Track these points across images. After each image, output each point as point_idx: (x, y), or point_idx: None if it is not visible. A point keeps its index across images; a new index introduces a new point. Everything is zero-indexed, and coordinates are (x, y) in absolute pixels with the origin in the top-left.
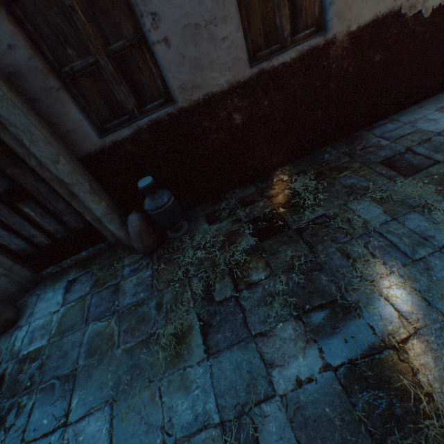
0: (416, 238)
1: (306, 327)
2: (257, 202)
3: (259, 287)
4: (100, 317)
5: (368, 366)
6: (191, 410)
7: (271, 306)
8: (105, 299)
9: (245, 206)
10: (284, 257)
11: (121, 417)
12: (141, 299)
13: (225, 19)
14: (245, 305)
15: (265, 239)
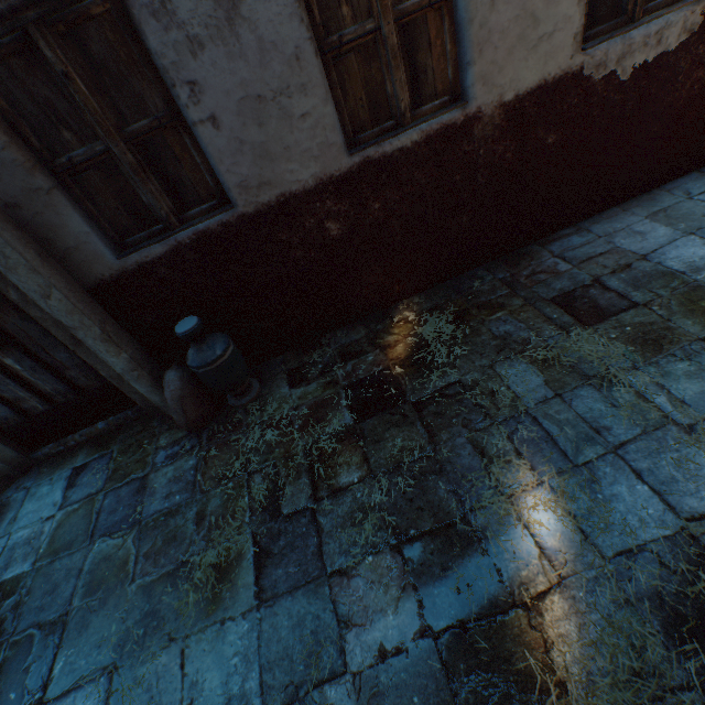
0: (584, 430)
1: (406, 566)
2: (365, 355)
3: (347, 495)
4: (113, 530)
5: (483, 633)
6: (224, 689)
7: (361, 527)
8: (124, 501)
9: (347, 360)
10: (391, 447)
11: (121, 696)
12: (176, 504)
13: (304, 88)
14: (323, 524)
15: (368, 417)
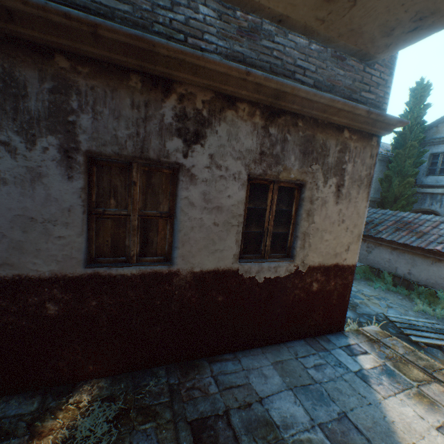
0: None
1: None
2: (11, 439)
3: None
4: None
5: None
6: None
7: None
8: None
9: None
10: None
11: None
12: None
13: (67, 224)
14: None
15: None
